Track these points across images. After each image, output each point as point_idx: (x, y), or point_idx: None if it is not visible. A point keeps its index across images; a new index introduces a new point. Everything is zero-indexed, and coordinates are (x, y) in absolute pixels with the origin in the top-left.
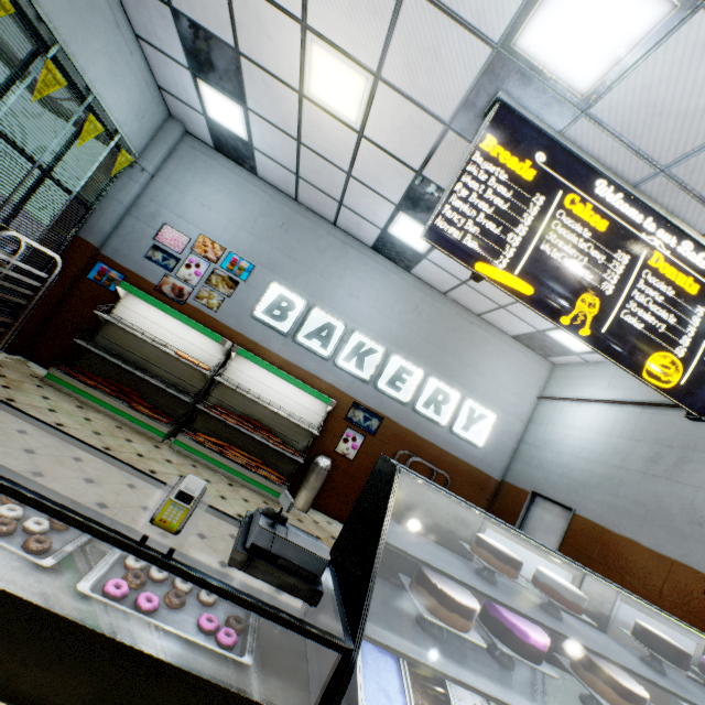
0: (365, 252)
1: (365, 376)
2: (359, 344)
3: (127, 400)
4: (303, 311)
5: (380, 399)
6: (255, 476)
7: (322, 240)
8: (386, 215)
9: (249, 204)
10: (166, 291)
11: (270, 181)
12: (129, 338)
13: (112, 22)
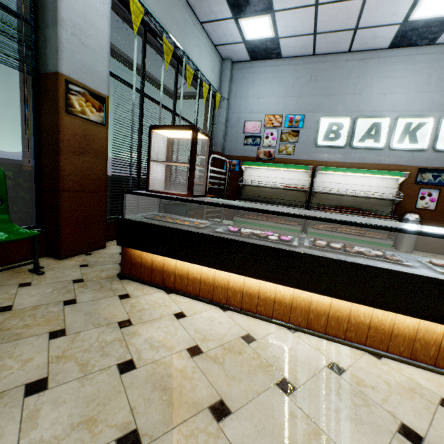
0: (382, 55)
1: (421, 146)
2: (406, 125)
3: (271, 220)
4: (349, 125)
5: (443, 157)
6: (365, 239)
7: (343, 69)
8: (406, 6)
9: (284, 79)
10: (262, 157)
11: (291, 54)
12: (256, 190)
13: (192, 25)
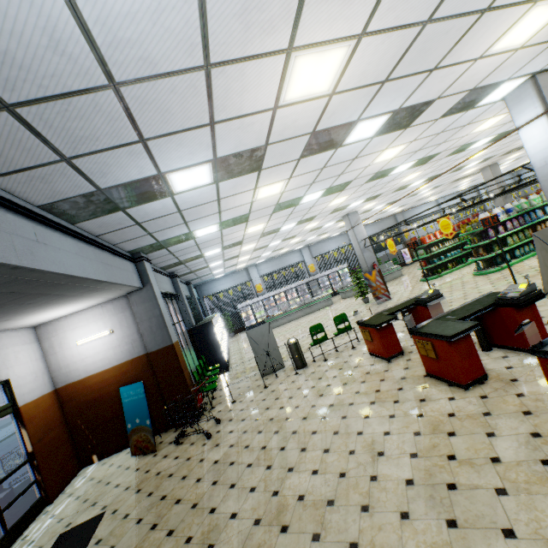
0: None
1: None
2: None
3: None
4: None
5: None
6: None
7: None
8: None
9: None
10: None
11: None
12: None
13: None
